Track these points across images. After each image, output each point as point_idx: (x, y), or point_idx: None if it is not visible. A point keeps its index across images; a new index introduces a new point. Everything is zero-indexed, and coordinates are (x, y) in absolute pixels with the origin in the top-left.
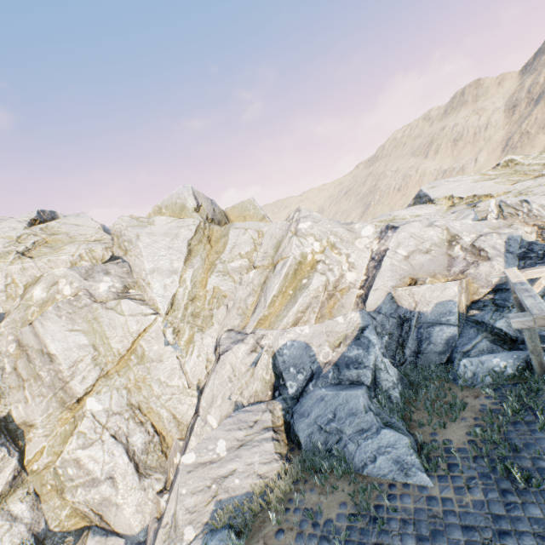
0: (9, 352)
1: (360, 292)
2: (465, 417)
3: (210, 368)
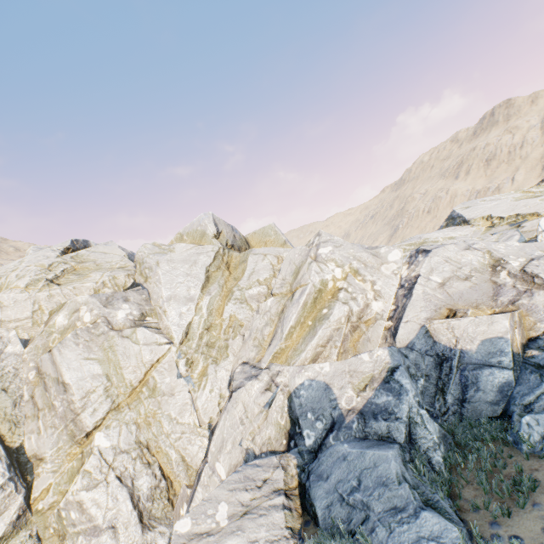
0: (29, 380)
1: (389, 324)
2: (538, 503)
3: (223, 405)
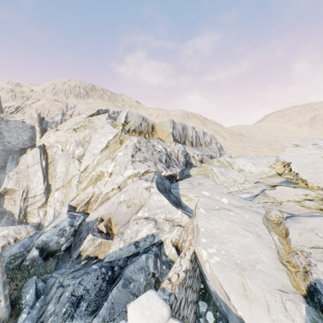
0: None
1: None
2: None
3: None
